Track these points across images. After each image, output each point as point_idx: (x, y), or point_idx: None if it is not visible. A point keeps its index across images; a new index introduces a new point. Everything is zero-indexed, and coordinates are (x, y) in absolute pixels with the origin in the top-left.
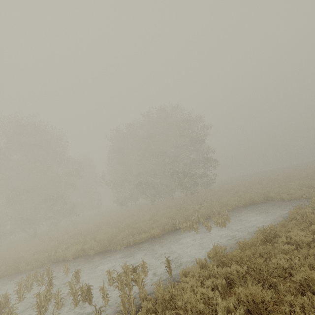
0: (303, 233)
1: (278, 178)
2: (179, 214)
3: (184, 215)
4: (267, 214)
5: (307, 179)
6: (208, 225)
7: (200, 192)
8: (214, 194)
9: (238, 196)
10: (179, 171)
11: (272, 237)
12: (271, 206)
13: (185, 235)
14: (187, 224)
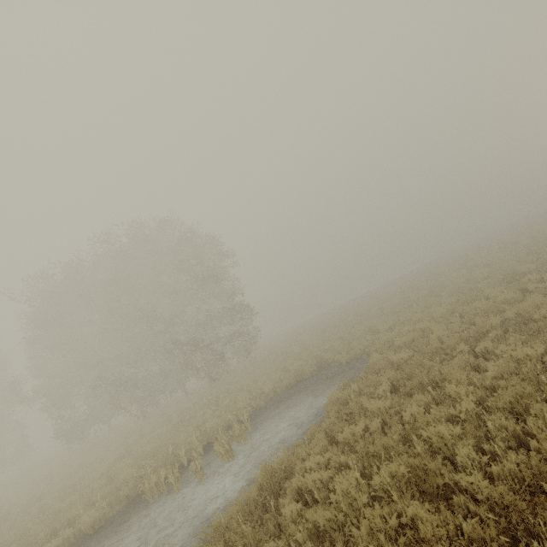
0: (325, 457)
1: (347, 319)
2: (171, 440)
3: (171, 446)
4: (310, 404)
5: (379, 314)
6: (198, 468)
7: (237, 369)
8: (255, 370)
9: (283, 369)
10: (185, 340)
11: (286, 476)
12: (323, 381)
13: (155, 504)
14: (158, 476)
